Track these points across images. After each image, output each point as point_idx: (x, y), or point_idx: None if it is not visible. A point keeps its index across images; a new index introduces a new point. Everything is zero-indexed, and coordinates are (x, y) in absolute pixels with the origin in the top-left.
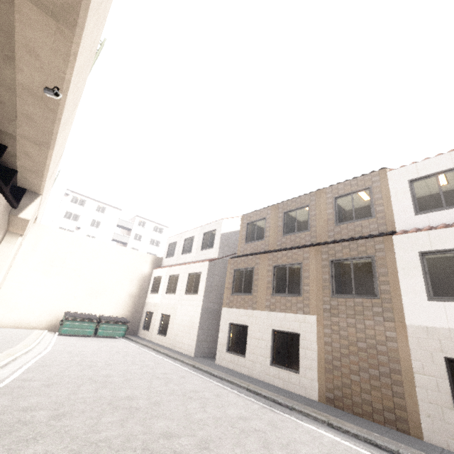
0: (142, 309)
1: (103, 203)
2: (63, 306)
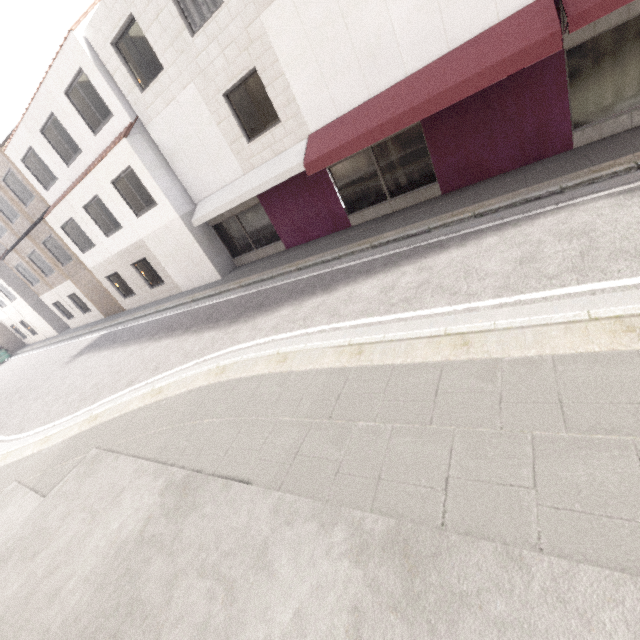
0: (6, 328)
1: None
2: None
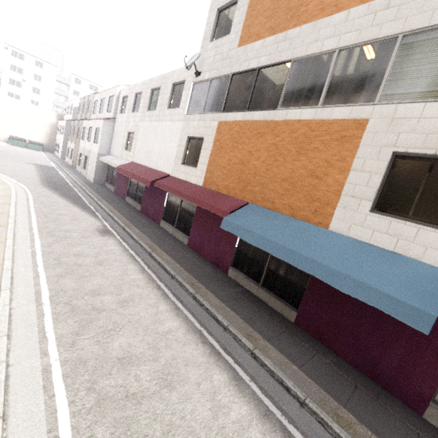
0: (55, 142)
1: (39, 59)
2: (9, 133)
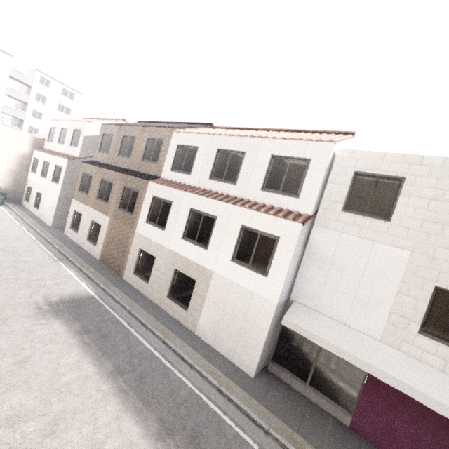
0: (25, 184)
1: None
2: None
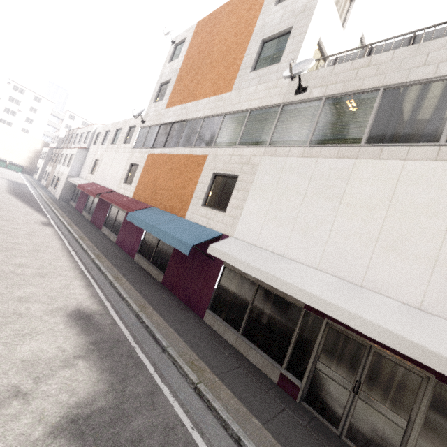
0: (36, 166)
1: (39, 95)
2: None
